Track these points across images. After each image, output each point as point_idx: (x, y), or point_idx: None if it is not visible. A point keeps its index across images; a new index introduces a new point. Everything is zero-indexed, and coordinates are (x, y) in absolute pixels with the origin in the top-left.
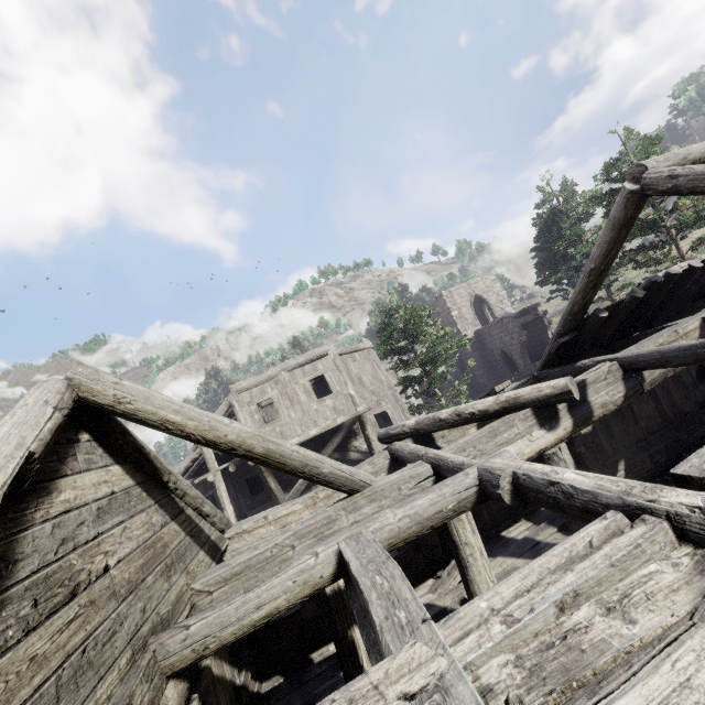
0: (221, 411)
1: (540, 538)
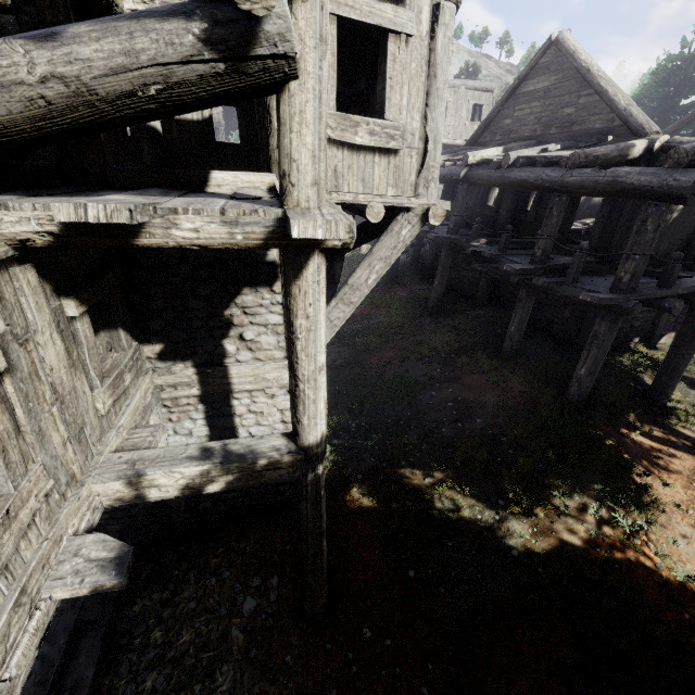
0: None
1: (573, 224)
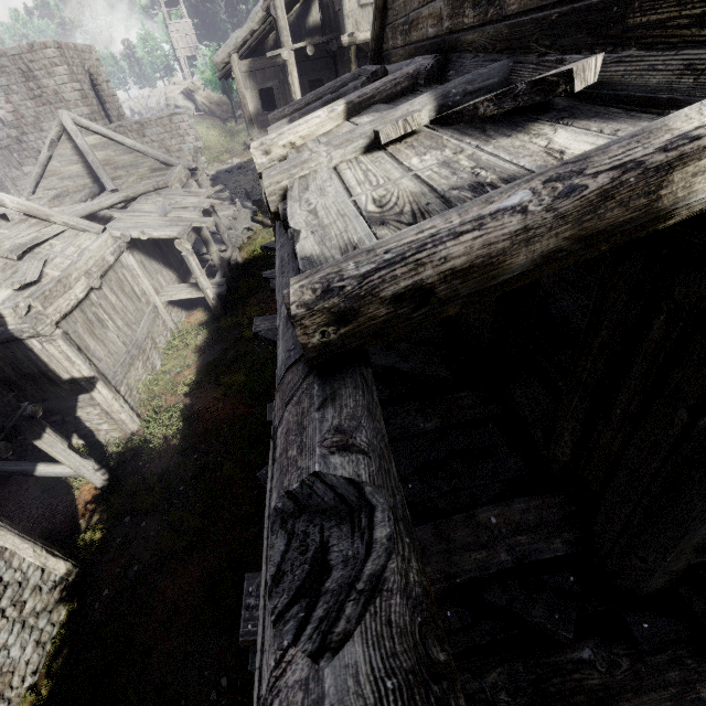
0: None
1: None
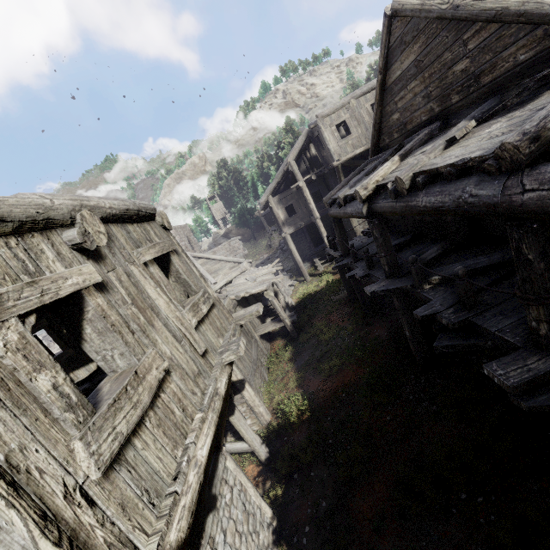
0: (302, 141)
1: None
